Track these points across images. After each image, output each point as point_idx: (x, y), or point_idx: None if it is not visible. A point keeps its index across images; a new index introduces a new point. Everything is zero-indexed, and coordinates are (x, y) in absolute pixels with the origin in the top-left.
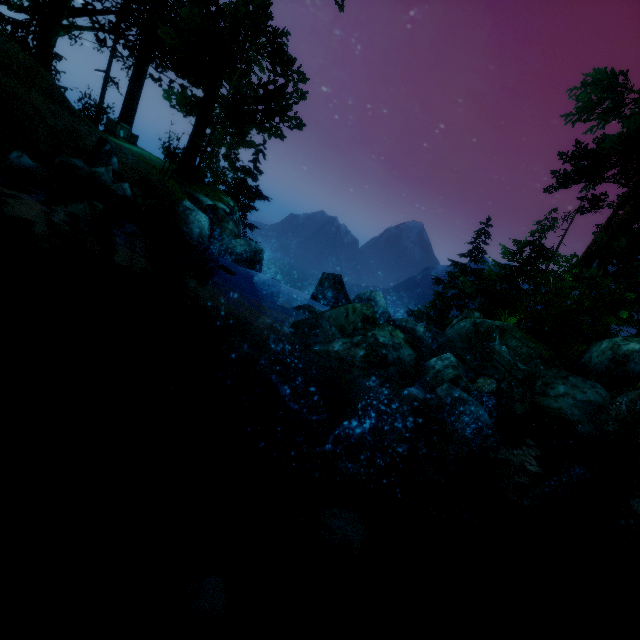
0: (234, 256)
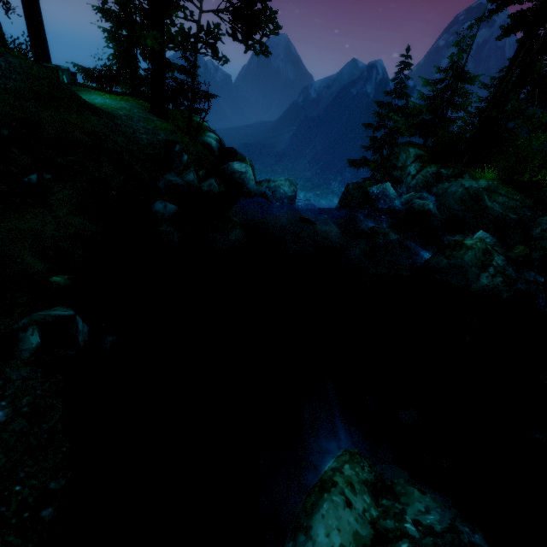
0: (288, 199)
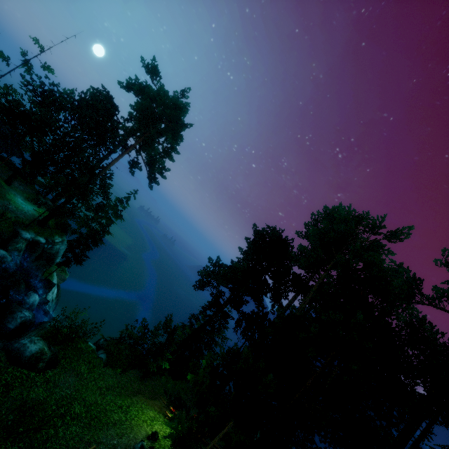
0: None
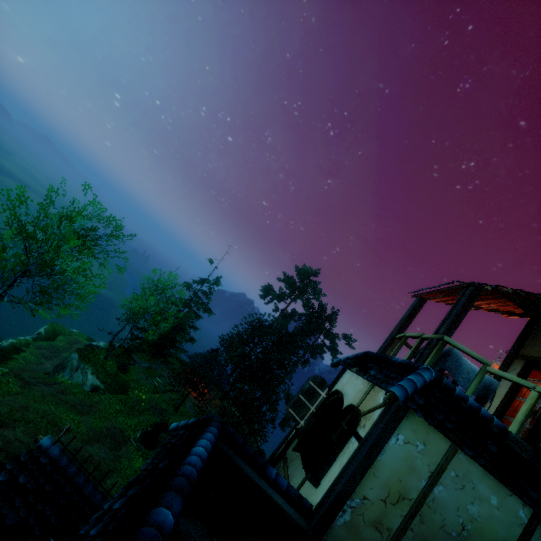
0: None
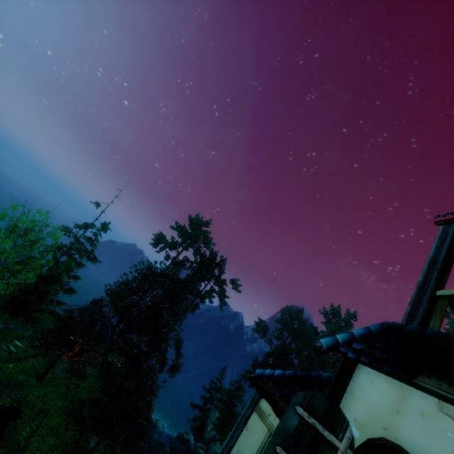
0: (160, 432)
